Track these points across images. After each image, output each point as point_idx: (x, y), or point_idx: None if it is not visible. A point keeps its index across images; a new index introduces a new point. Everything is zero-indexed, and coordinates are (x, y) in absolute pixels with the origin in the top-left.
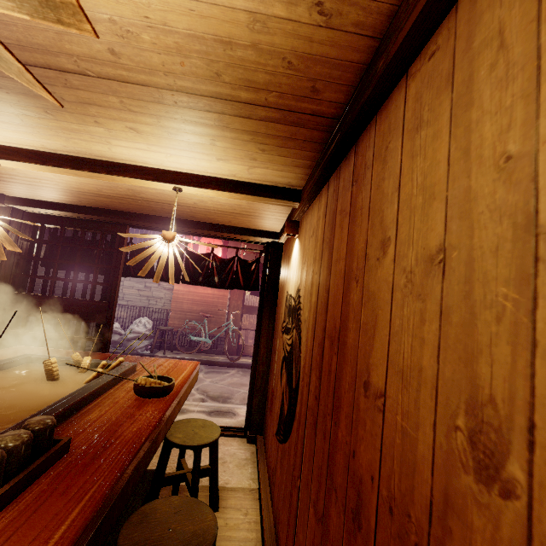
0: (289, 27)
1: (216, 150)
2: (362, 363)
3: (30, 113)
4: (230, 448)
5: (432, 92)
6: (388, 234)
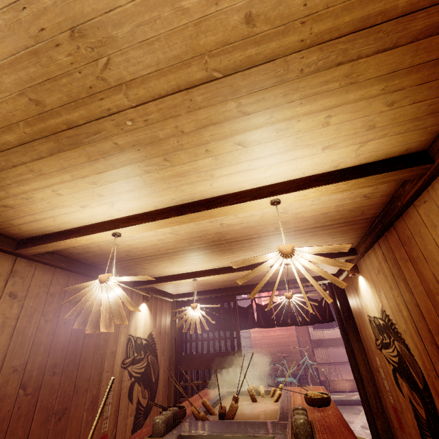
0: (352, 203)
1: (306, 244)
2: None
3: (224, 255)
4: None
5: (434, 215)
6: None
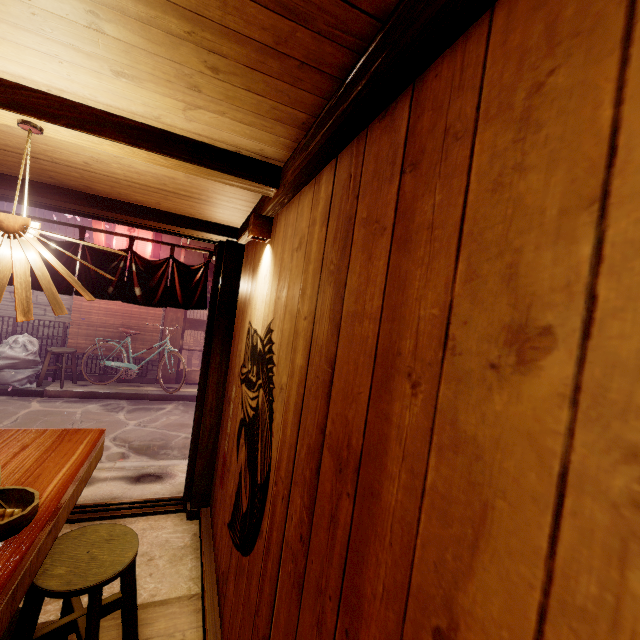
0: None
1: (106, 47)
2: (429, 579)
3: None
4: (161, 533)
5: None
6: (543, 317)
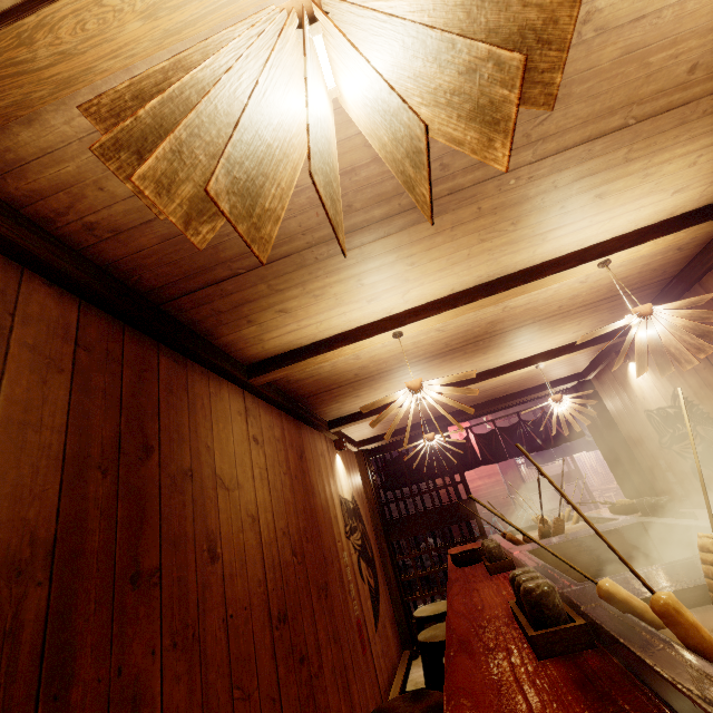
0: (660, 260)
1: (576, 328)
2: None
3: (471, 359)
4: None
5: None
6: None
